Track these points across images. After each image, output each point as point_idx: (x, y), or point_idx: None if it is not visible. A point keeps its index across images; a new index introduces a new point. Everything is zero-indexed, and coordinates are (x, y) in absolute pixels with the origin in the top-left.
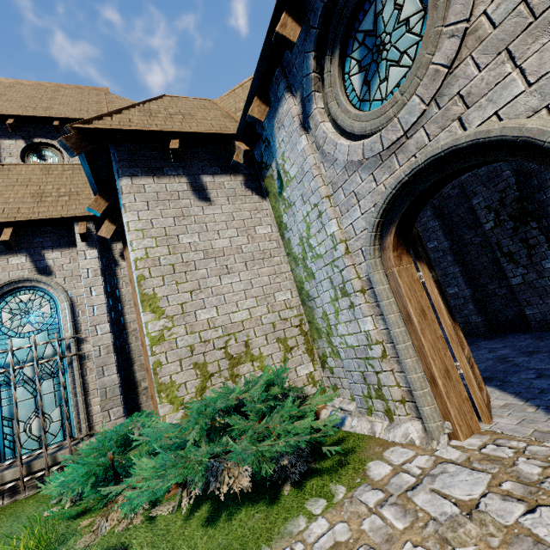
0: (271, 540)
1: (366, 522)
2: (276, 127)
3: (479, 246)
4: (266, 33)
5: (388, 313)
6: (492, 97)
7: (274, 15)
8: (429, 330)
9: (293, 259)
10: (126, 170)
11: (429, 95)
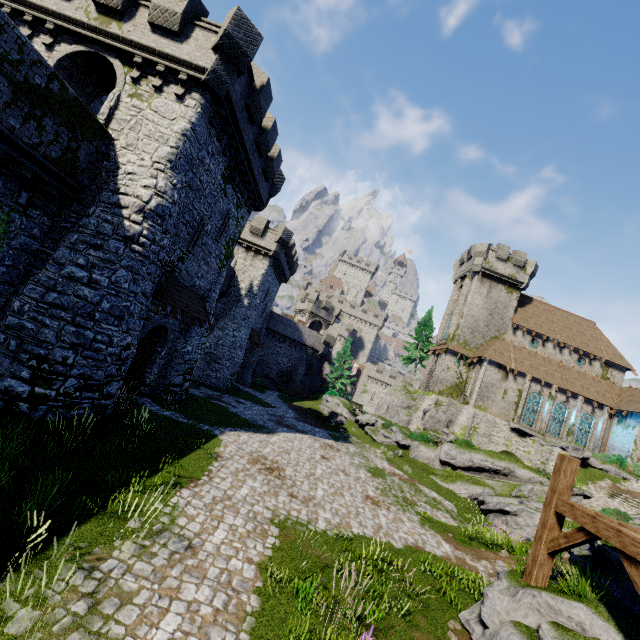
0: None
1: None
2: None
3: None
4: None
5: None
6: None
7: None
8: None
9: None
10: None
11: None
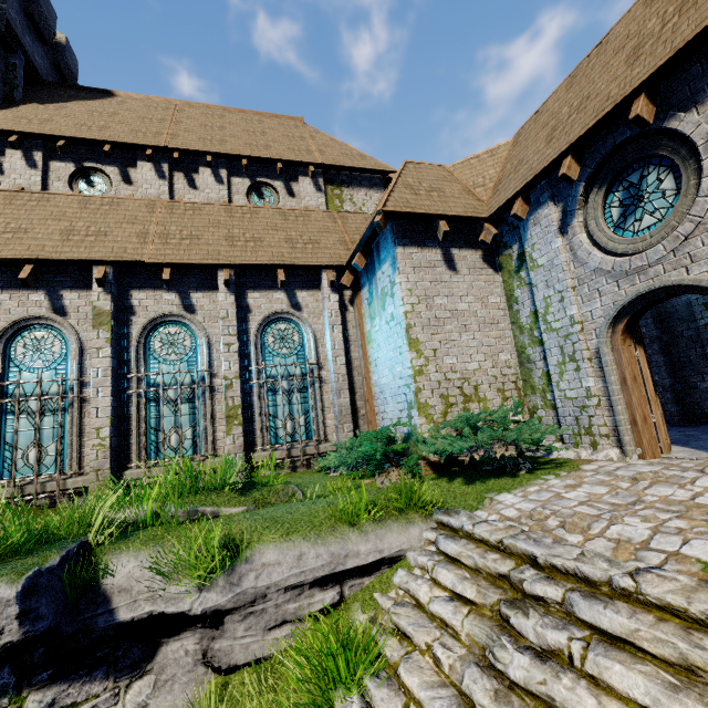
0: (523, 486)
1: (585, 479)
2: (531, 222)
3: (690, 339)
4: (549, 162)
5: (610, 375)
6: (707, 262)
7: (560, 154)
8: (637, 390)
9: (518, 327)
10: (401, 241)
11: (670, 248)
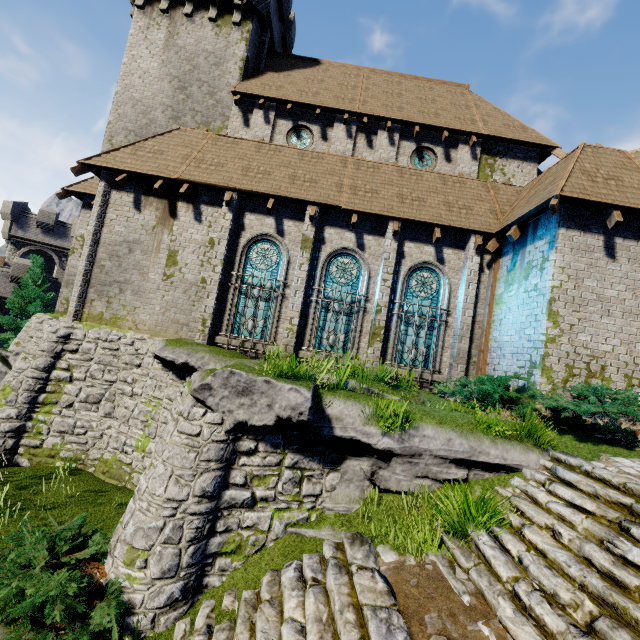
0: None
1: None
2: None
3: None
4: None
5: None
6: None
7: None
8: None
9: None
10: (565, 223)
11: None
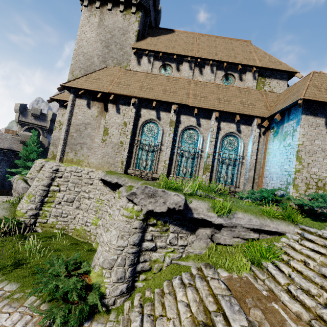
0: None
1: None
2: None
3: None
4: None
5: None
6: None
7: None
8: None
9: None
10: (305, 112)
11: None
